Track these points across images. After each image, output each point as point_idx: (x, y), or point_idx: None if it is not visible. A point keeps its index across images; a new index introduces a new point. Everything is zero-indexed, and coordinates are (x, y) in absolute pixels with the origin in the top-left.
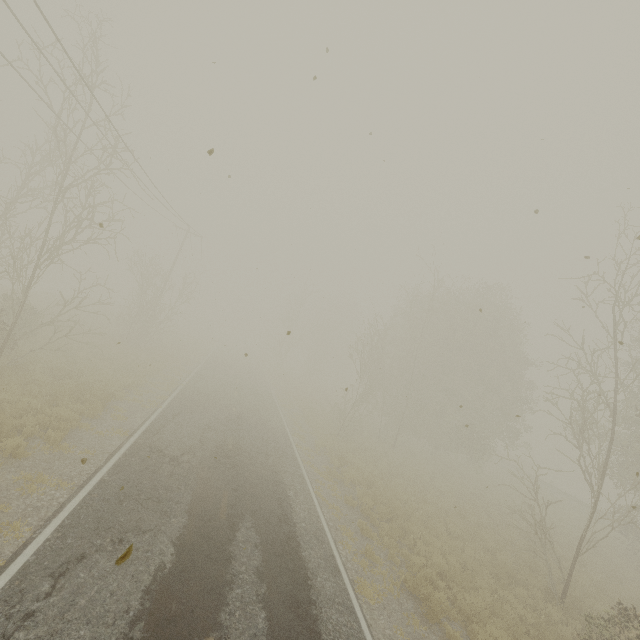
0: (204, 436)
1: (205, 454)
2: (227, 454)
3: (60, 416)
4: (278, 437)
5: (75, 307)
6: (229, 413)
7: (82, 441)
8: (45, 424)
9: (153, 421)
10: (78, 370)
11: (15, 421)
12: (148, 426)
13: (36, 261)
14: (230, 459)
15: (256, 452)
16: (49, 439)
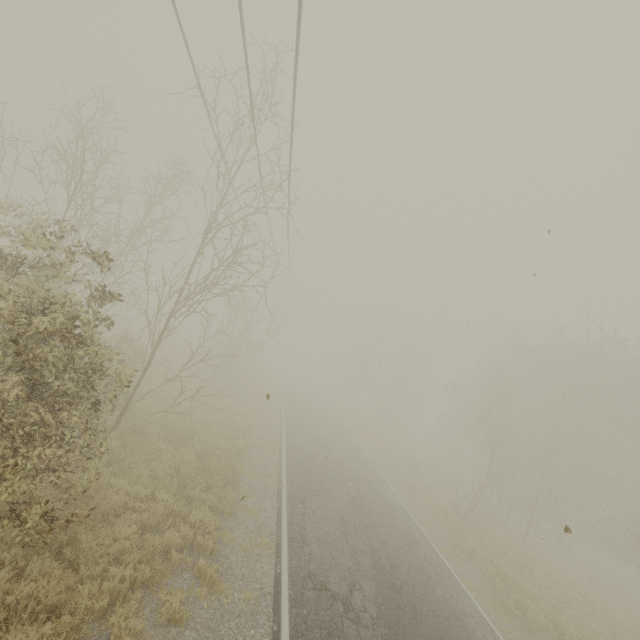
0: (350, 544)
1: (371, 586)
2: (392, 583)
3: (204, 526)
4: (414, 533)
5: (200, 360)
6: (348, 491)
7: (232, 568)
8: (188, 540)
9: (288, 516)
10: (191, 431)
11: (157, 539)
12: (288, 528)
13: (173, 308)
14: (401, 595)
15: (415, 572)
16: (201, 573)
